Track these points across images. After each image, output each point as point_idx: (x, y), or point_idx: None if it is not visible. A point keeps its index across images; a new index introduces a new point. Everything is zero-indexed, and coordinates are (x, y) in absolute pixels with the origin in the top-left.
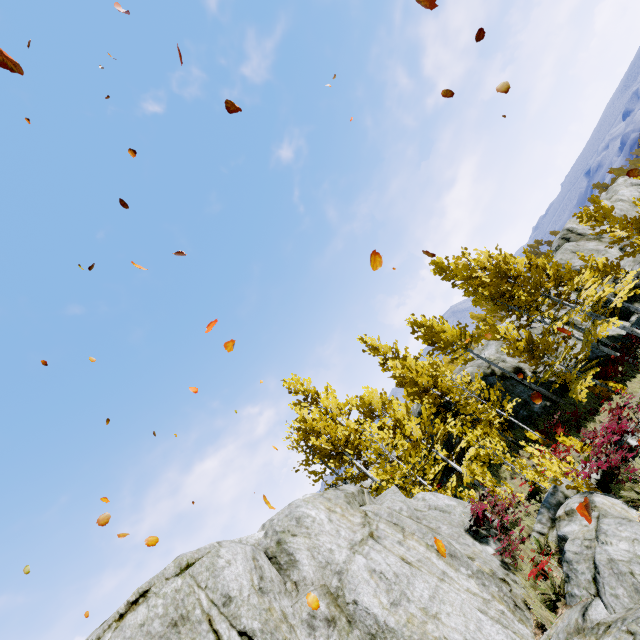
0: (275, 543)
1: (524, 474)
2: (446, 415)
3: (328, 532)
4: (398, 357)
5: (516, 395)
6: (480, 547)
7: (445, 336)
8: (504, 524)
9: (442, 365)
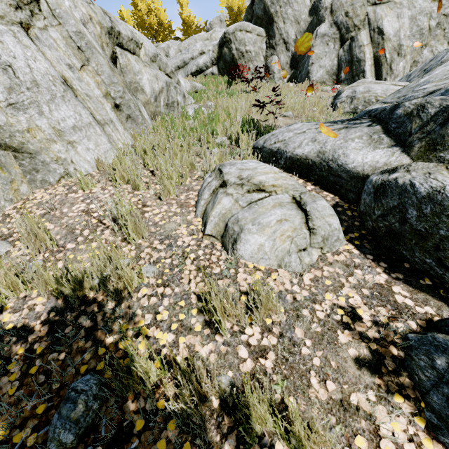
0: None
1: None
2: None
3: None
4: None
5: None
6: None
7: None
8: None
9: None
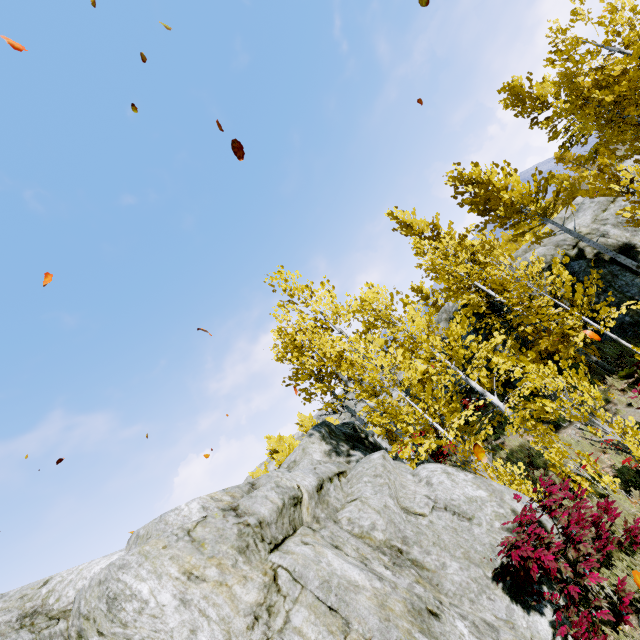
0: (75, 634)
1: (626, 444)
2: (493, 321)
3: (170, 635)
4: (437, 236)
5: (616, 290)
6: (522, 620)
7: (509, 196)
8: (585, 586)
9: (498, 245)
